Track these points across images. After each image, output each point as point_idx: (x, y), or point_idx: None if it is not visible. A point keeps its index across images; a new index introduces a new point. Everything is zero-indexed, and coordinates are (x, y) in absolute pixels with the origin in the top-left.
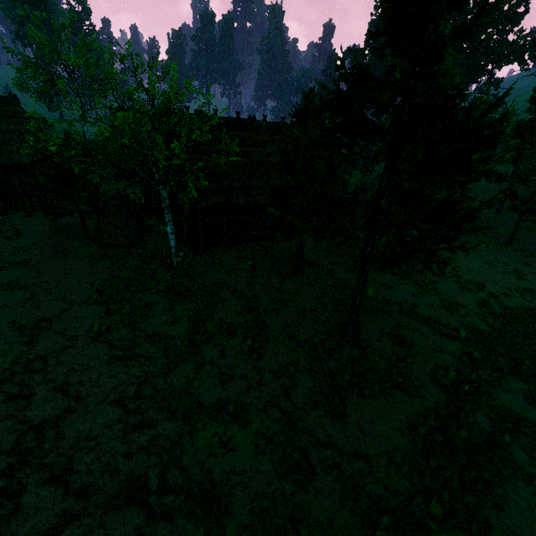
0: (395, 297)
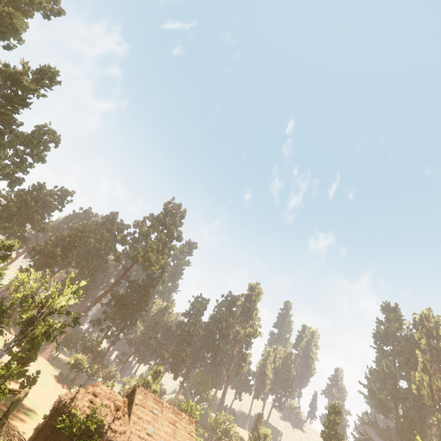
0: None
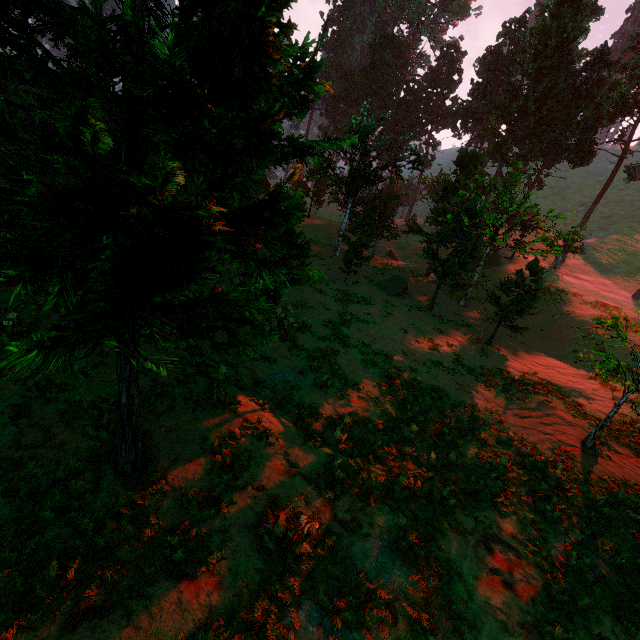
0: (273, 376)
